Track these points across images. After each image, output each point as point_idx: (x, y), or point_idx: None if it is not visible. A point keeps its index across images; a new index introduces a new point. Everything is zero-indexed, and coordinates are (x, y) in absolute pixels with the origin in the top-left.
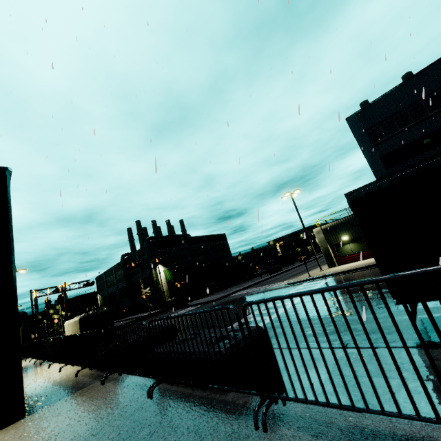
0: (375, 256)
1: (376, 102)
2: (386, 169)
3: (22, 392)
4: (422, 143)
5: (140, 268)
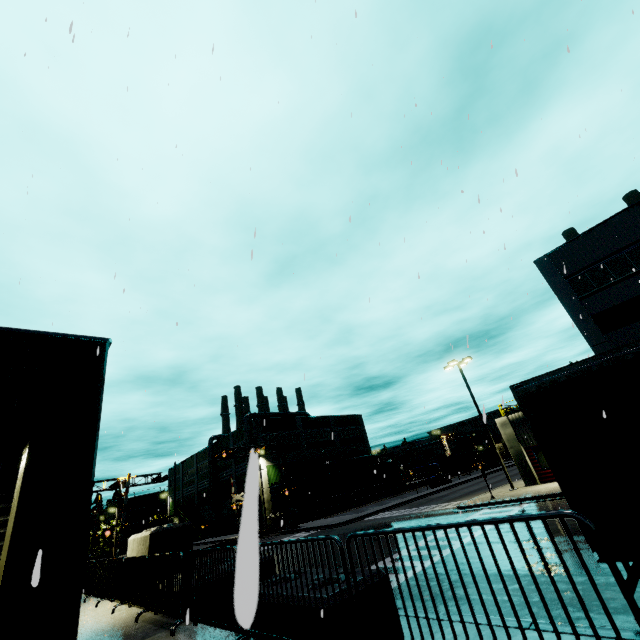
0: (560, 480)
1: (576, 241)
2: (603, 334)
3: (76, 630)
4: None
5: (234, 460)
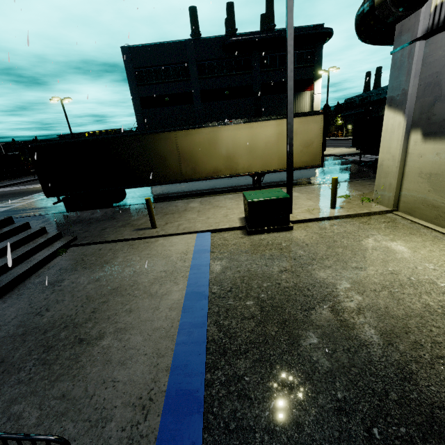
0: (39, 177)
1: (145, 47)
2: (142, 109)
3: None
4: (164, 99)
5: None
